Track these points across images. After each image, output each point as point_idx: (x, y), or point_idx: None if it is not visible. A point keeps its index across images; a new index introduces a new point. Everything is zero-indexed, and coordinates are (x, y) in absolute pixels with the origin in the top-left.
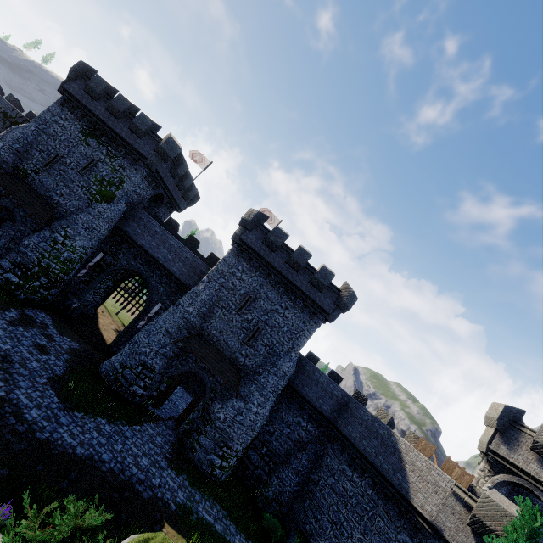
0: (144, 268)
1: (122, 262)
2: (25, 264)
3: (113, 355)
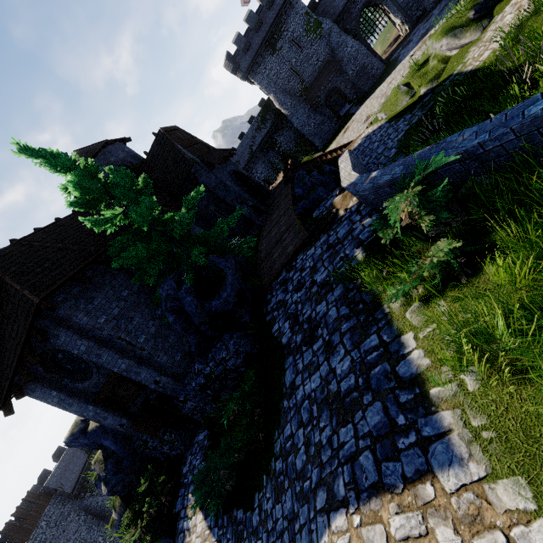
0: (358, 4)
1: (353, 25)
2: (364, 69)
3: (419, 19)
